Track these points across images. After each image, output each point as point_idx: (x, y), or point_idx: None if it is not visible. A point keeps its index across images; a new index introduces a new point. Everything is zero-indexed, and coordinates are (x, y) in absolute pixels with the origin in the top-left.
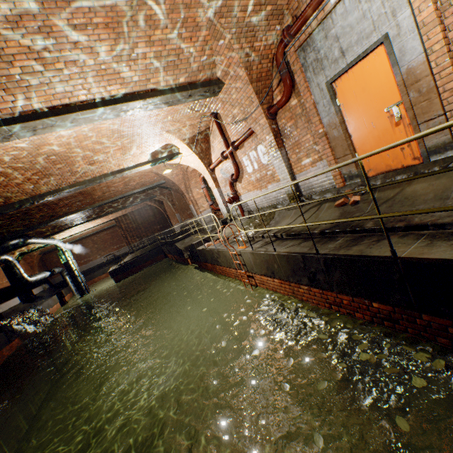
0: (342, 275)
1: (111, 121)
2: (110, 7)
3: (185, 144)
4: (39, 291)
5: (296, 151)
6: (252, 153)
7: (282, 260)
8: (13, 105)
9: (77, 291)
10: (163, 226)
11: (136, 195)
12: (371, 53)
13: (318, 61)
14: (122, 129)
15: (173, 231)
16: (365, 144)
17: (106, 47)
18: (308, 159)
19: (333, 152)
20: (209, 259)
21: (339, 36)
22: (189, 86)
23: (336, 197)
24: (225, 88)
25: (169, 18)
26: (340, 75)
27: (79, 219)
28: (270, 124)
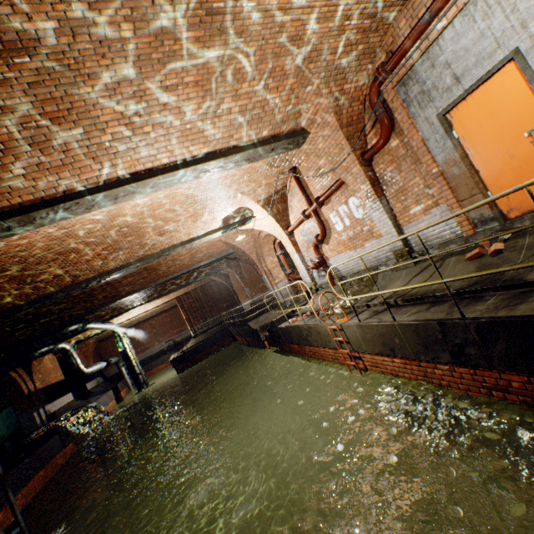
0: (510, 345)
1: (188, 185)
2: (202, 65)
3: (259, 205)
4: (93, 386)
5: (401, 198)
6: (341, 207)
7: (406, 331)
8: (99, 173)
9: (133, 385)
10: (229, 303)
11: (201, 268)
12: (497, 73)
13: (424, 94)
14: (196, 194)
15: (241, 309)
16: (500, 178)
17: (193, 106)
18: (419, 206)
19: (453, 194)
20: (295, 338)
21: (450, 62)
22: (272, 139)
23: (465, 249)
24: (310, 138)
25: (257, 70)
26: (456, 103)
27: (140, 299)
28: (365, 172)
